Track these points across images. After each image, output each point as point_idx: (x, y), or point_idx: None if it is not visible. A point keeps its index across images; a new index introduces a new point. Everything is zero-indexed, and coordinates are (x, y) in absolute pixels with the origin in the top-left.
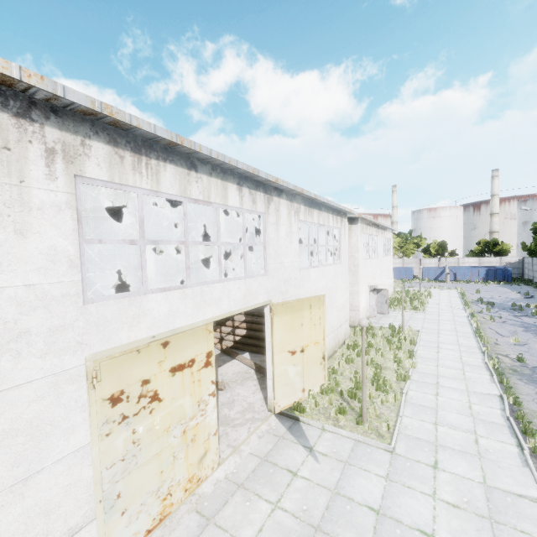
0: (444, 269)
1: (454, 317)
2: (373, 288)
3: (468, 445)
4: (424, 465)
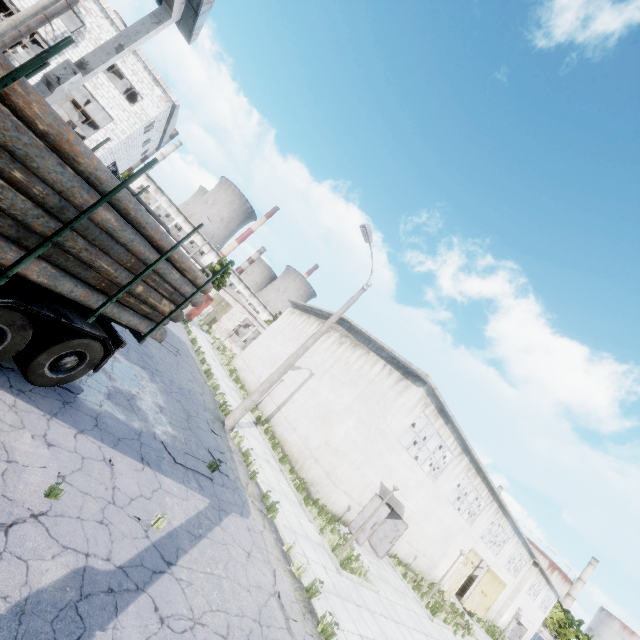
0: None
1: None
2: (517, 617)
3: None
4: None
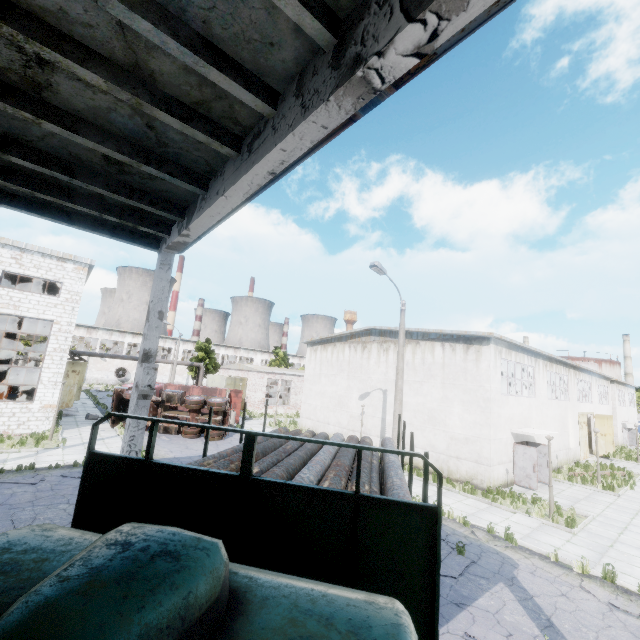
0: None
1: None
2: (624, 427)
3: None
4: None
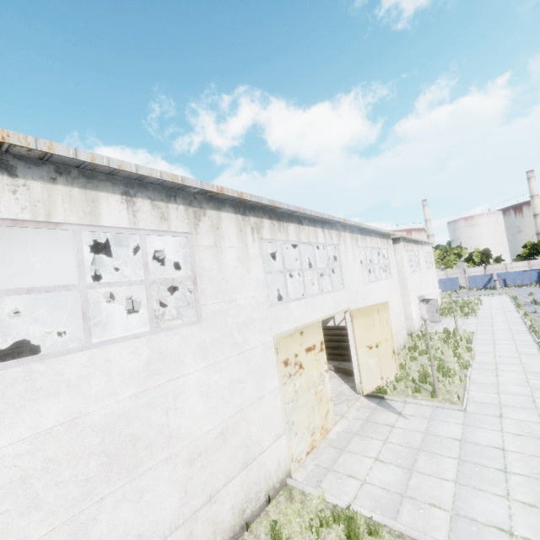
0: (491, 276)
1: (507, 319)
2: (422, 299)
3: (527, 404)
4: (491, 416)
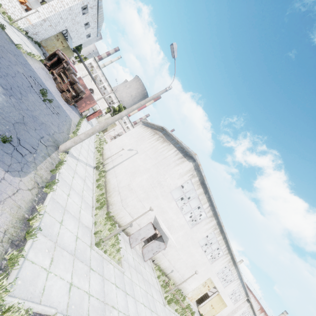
0: None
1: None
2: None
3: None
4: None
